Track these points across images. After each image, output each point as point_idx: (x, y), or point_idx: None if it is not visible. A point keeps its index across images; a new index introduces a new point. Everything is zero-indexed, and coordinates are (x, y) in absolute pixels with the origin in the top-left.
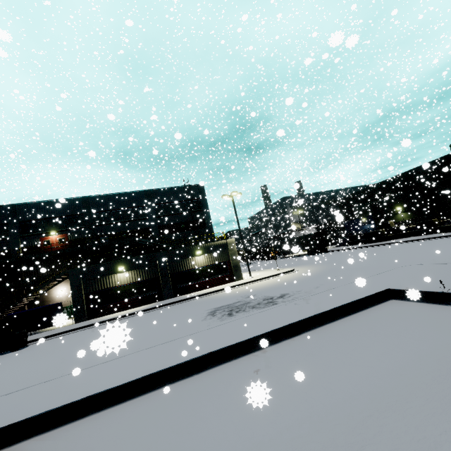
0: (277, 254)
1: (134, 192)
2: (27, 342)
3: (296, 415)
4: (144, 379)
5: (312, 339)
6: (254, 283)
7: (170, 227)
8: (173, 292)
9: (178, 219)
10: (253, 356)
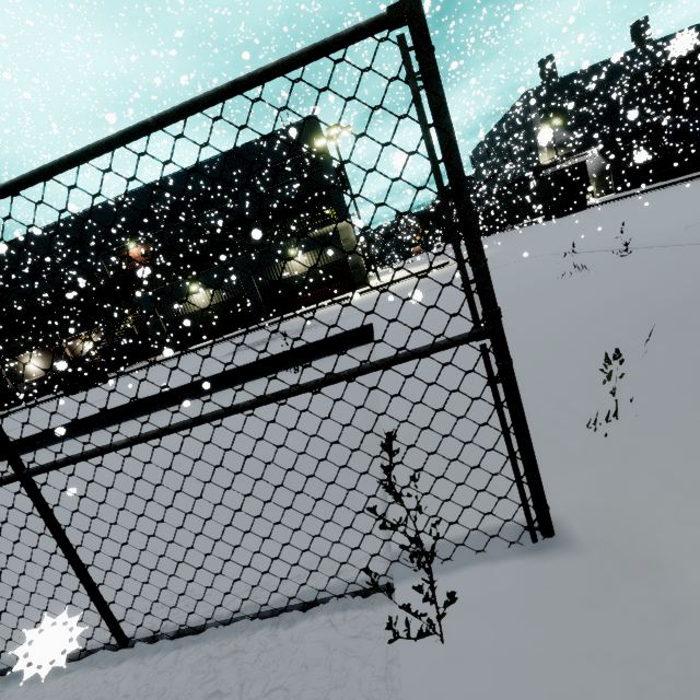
0: (427, 236)
1: (211, 161)
2: (112, 377)
3: (8, 497)
4: (30, 438)
5: (194, 405)
6: (366, 294)
7: (276, 211)
8: (267, 313)
9: (285, 194)
10: (133, 421)
